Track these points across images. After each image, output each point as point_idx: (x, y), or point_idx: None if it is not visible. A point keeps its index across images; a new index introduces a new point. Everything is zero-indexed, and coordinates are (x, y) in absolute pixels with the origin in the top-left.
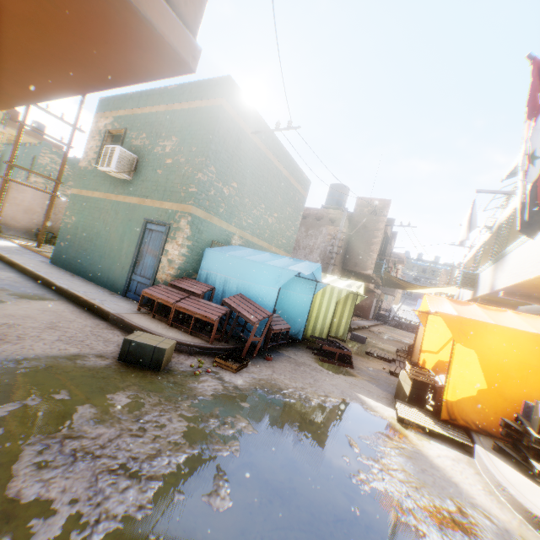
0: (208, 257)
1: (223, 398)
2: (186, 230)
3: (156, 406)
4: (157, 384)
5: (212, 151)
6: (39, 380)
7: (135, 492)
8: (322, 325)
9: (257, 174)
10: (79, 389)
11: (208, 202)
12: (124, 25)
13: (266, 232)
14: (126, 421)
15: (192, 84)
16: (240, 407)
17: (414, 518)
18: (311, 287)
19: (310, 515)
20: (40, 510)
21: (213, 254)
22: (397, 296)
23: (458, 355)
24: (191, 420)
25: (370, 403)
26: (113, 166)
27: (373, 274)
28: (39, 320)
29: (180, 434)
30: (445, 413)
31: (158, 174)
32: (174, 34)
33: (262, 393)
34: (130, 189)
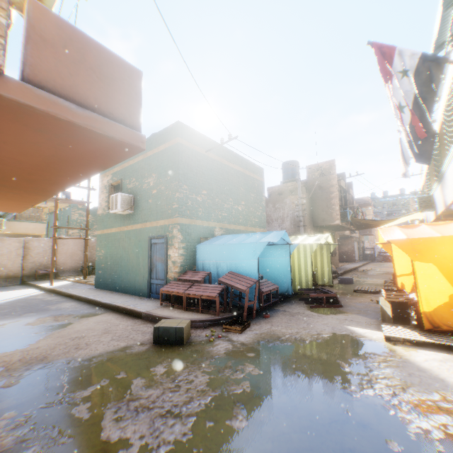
0: (200, 251)
1: (233, 353)
2: (179, 236)
3: (185, 369)
4: (183, 354)
5: (181, 175)
6: (105, 369)
7: (179, 425)
8: (306, 278)
9: (219, 178)
10: (131, 368)
11: (189, 211)
12: (100, 142)
13: (239, 218)
14: (166, 383)
15: (156, 135)
16: (247, 357)
17: (400, 411)
18: (286, 250)
19: (309, 421)
20: (122, 444)
21: (202, 248)
22: (377, 234)
23: (419, 271)
24: (212, 373)
25: (359, 331)
26: (119, 208)
27: (342, 223)
28: (96, 329)
29: (205, 384)
30: (426, 324)
31: (149, 203)
32: (127, 136)
33: (264, 343)
34: (134, 219)
